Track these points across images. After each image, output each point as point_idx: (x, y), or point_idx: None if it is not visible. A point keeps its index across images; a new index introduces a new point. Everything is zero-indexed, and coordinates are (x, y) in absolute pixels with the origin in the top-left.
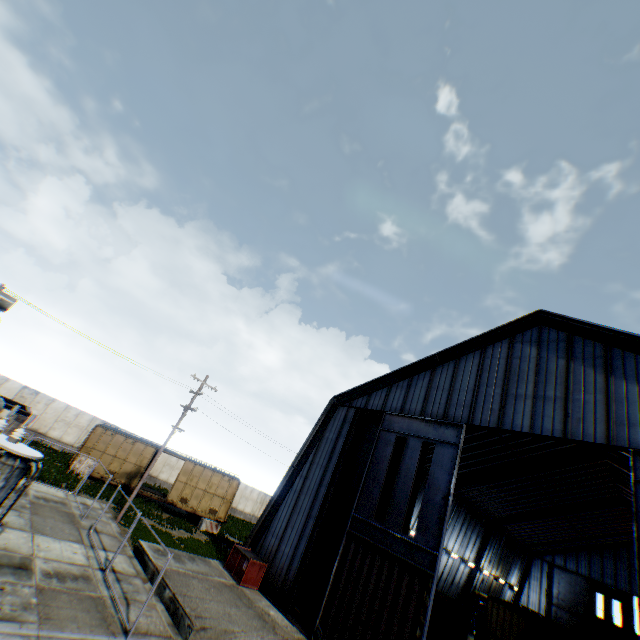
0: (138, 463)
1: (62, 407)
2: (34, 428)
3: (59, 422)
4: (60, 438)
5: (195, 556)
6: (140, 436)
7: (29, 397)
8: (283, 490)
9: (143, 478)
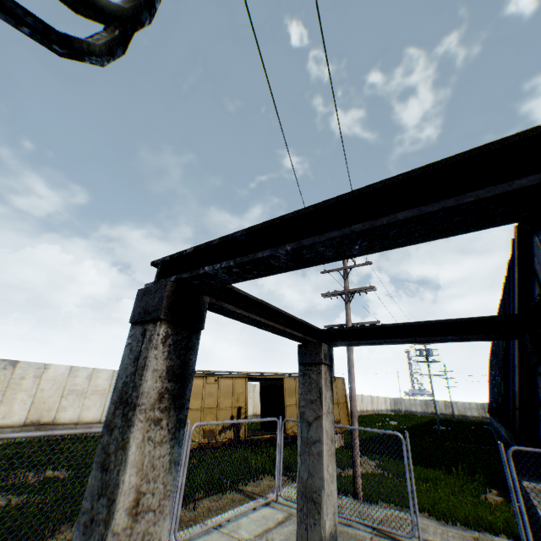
0: (234, 405)
1: (62, 373)
2: (30, 421)
3: (66, 397)
4: (77, 419)
5: (540, 494)
6: (209, 371)
7: (0, 376)
8: (520, 355)
9: (355, 416)
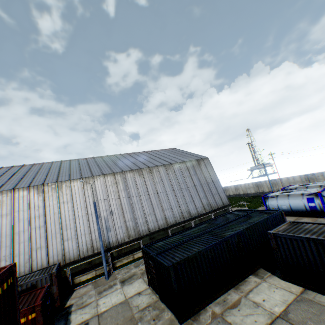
0: None
1: None
2: None
3: None
4: None
5: None
6: None
7: None
8: None
9: None
